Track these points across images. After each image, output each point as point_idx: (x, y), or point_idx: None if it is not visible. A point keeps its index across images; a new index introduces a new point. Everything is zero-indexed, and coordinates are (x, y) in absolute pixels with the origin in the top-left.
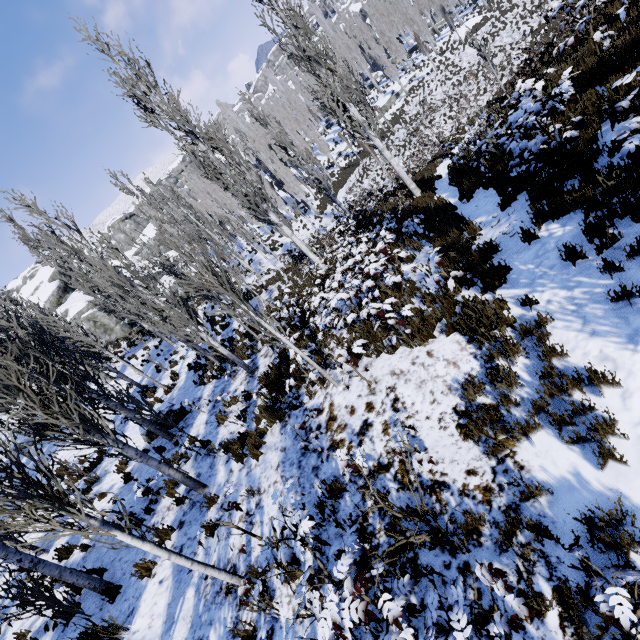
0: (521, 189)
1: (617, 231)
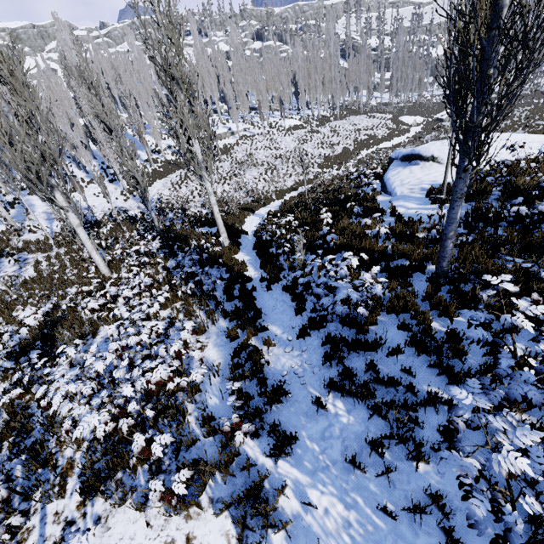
0: (316, 327)
1: (392, 458)
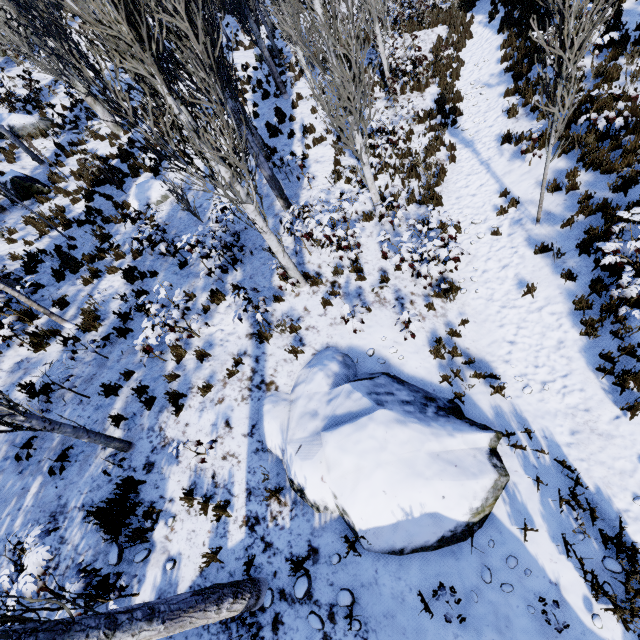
0: None
1: None
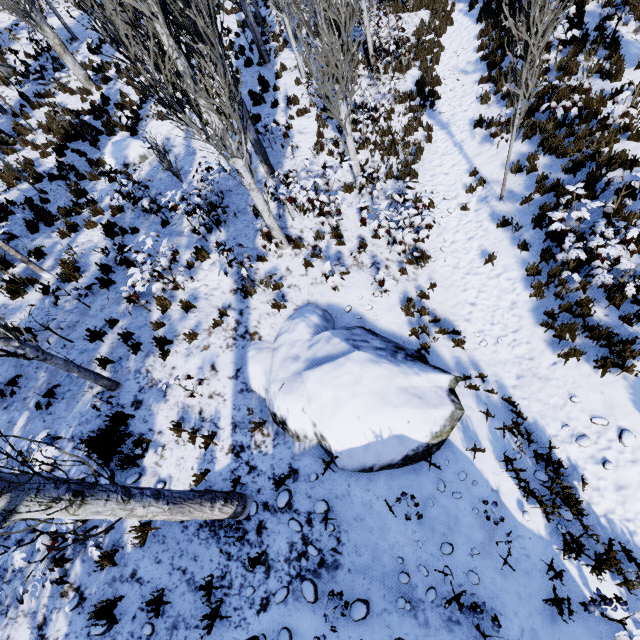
0: None
1: None
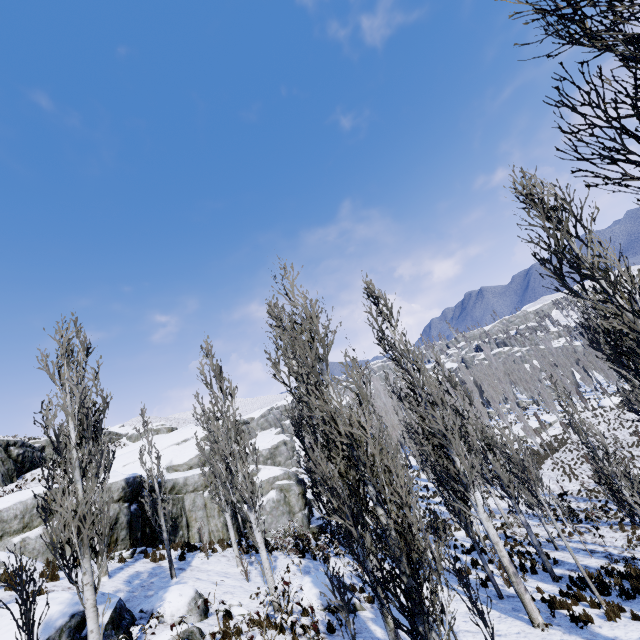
0: None
1: None
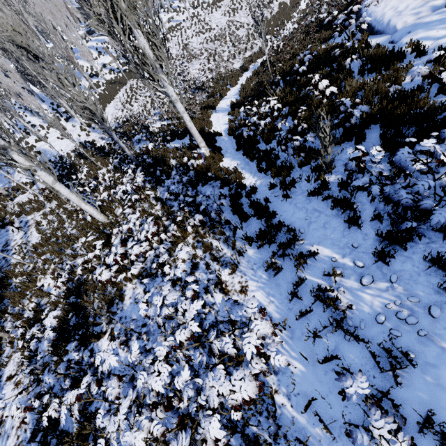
0: (396, 244)
1: None
